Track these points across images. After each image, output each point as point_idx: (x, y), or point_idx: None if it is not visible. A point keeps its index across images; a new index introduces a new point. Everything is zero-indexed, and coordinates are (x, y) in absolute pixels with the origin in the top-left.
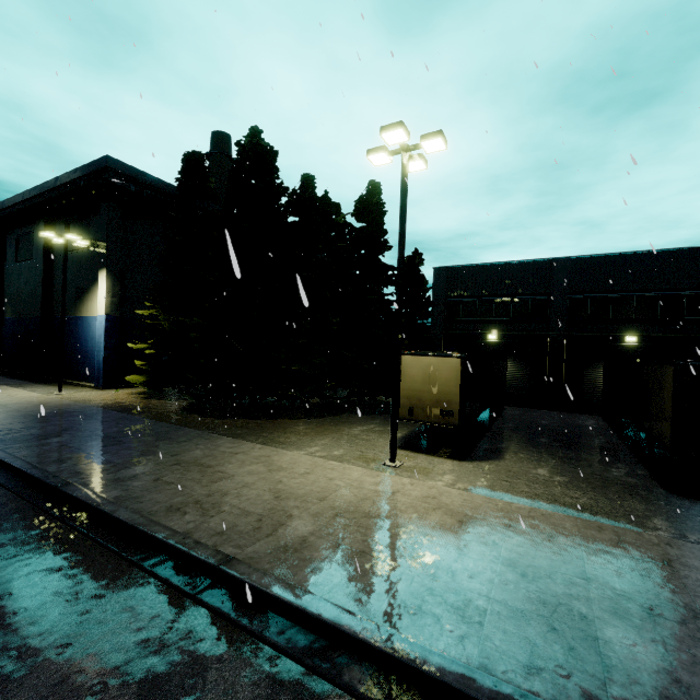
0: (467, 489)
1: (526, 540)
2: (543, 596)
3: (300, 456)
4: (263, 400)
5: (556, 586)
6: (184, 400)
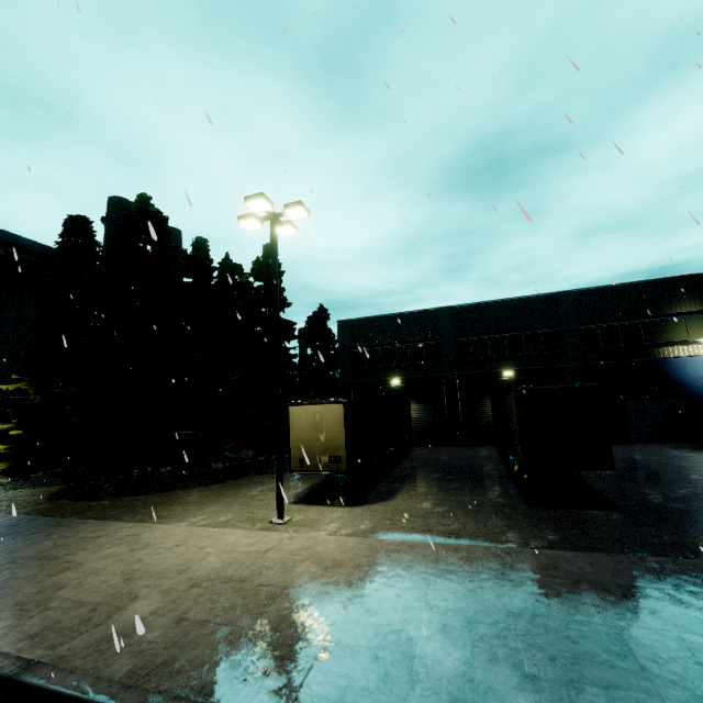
0: (349, 534)
1: (384, 574)
2: (378, 627)
3: (176, 528)
4: (154, 473)
5: (395, 614)
6: (57, 485)
